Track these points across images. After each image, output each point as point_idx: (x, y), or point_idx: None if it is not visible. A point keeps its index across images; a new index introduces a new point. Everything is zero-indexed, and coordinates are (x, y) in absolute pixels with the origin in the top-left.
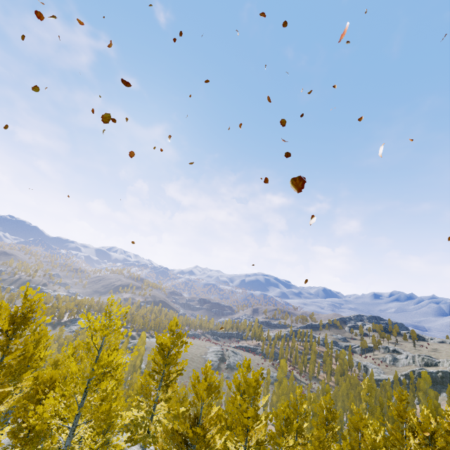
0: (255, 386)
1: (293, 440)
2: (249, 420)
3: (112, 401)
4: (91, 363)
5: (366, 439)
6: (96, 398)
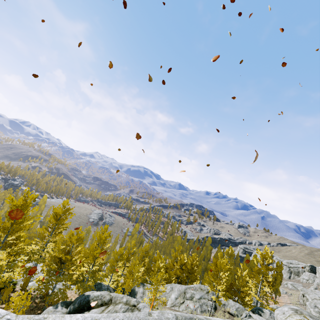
0: (104, 239)
1: (122, 264)
2: (97, 254)
3: (22, 241)
4: (11, 223)
5: (156, 265)
6: (12, 239)
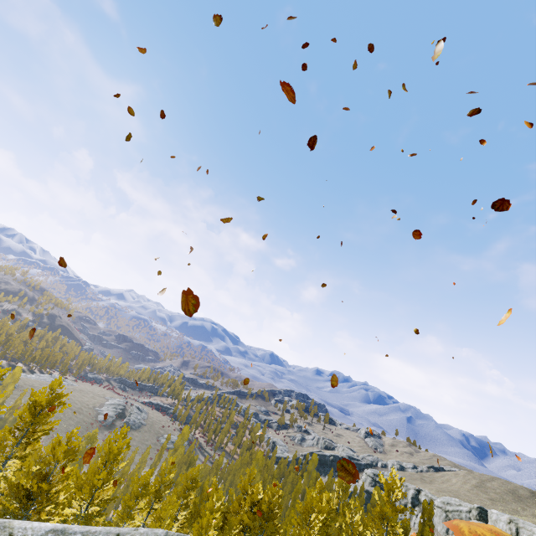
0: (116, 453)
1: (145, 504)
2: (99, 481)
3: None
4: None
5: (207, 505)
6: None
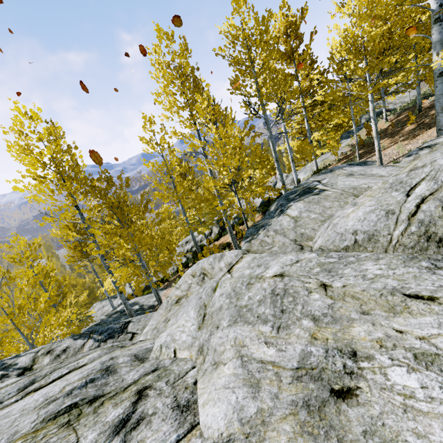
0: None
1: None
2: None
3: None
4: None
5: None
6: None
